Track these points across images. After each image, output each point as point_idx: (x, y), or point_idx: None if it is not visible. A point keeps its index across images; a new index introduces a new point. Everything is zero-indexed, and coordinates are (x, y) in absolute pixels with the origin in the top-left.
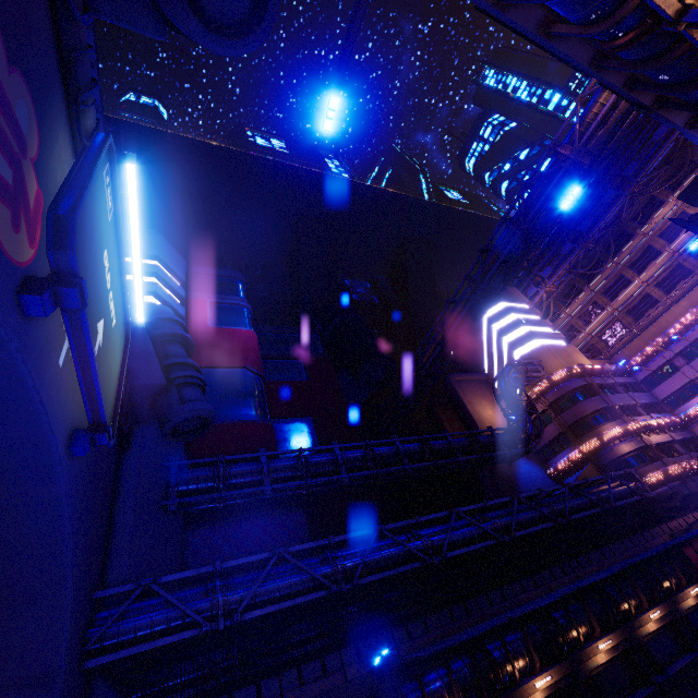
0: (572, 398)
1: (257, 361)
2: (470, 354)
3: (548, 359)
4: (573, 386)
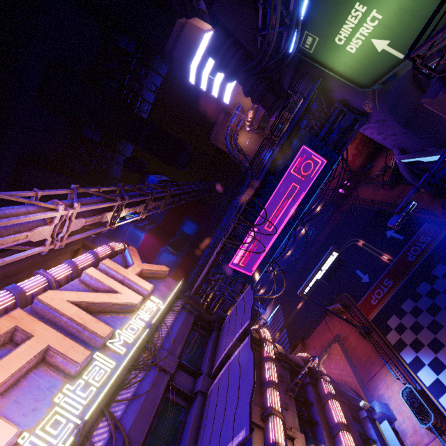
0: (264, 122)
1: (159, 243)
2: (207, 101)
3: (241, 100)
4: (260, 118)
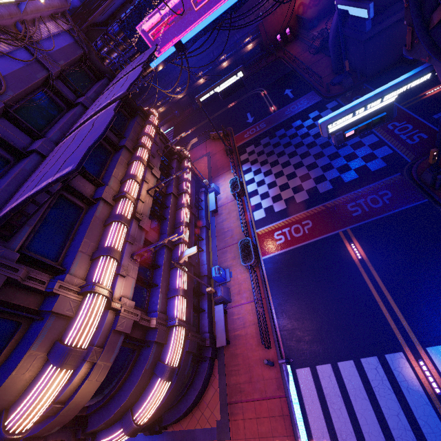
0: None
1: None
2: None
3: None
4: None
